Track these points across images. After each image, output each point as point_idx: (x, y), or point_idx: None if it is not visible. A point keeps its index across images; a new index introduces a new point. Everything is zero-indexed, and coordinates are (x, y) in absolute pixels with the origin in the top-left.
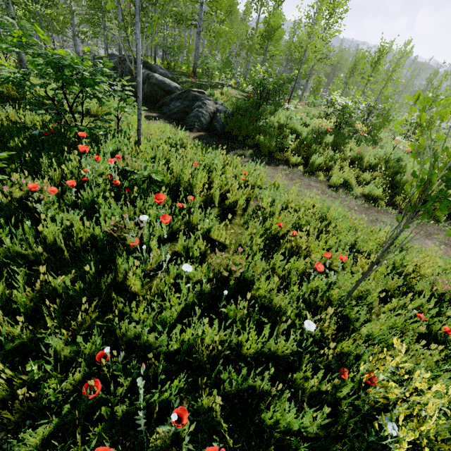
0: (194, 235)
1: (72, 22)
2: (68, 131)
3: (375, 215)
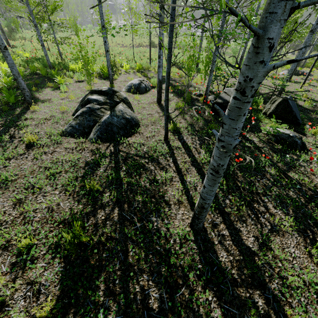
0: None
1: None
2: None
3: None
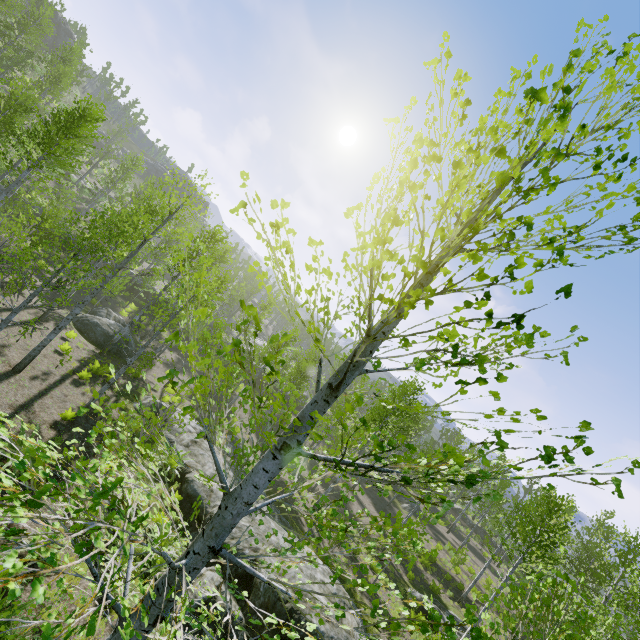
0: None
1: None
2: None
3: None
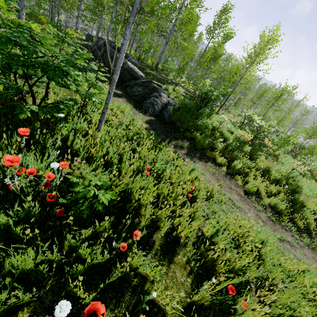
0: (129, 291)
1: (79, 7)
2: (17, 112)
3: (281, 231)
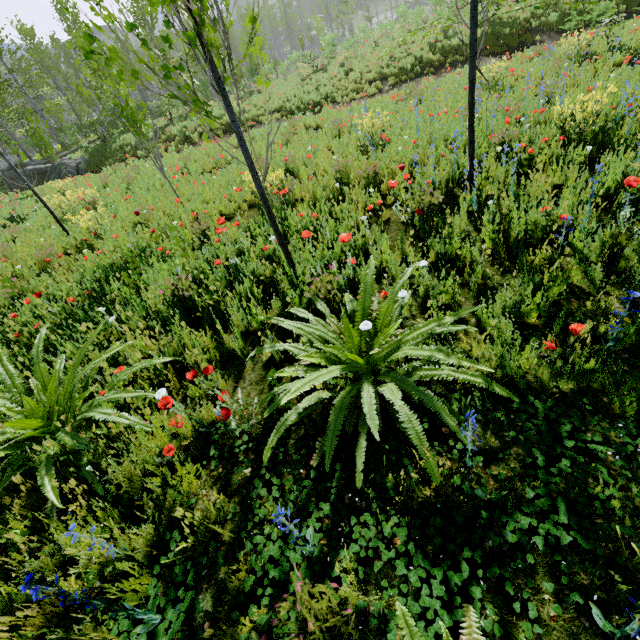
0: None
1: None
2: None
3: None
